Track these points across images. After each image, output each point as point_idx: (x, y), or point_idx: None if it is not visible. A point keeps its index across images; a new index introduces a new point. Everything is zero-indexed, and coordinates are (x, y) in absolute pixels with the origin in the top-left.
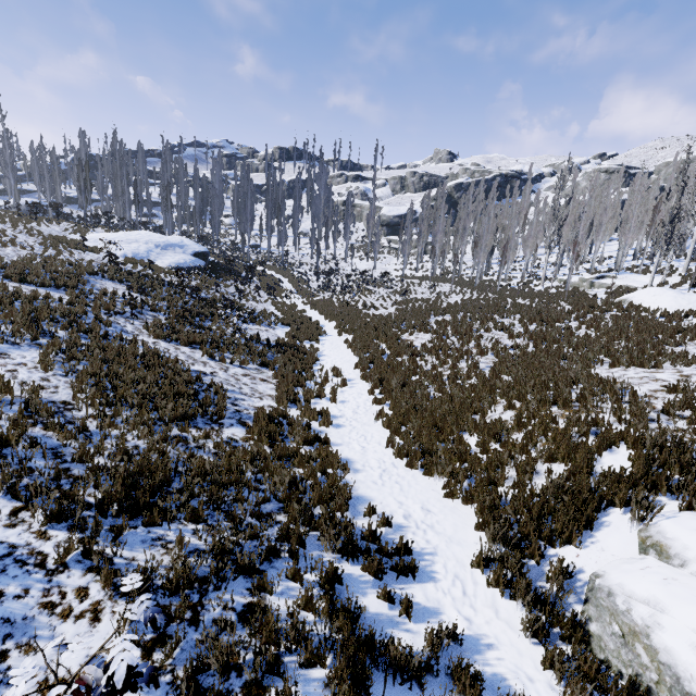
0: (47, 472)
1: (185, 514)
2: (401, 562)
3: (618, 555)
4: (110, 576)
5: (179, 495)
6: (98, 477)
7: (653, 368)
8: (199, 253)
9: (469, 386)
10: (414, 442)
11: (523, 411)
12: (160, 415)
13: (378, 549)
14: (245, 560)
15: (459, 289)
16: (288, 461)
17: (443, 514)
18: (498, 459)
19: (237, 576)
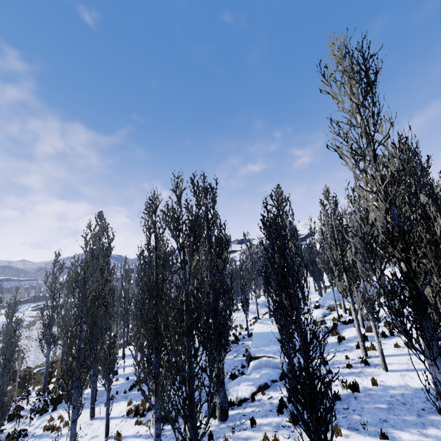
0: None
1: None
2: None
3: None
4: None
5: None
6: None
7: None
8: None
9: None
10: None
11: None
12: None
13: None
14: None
15: None
16: None
17: None
18: None
19: None
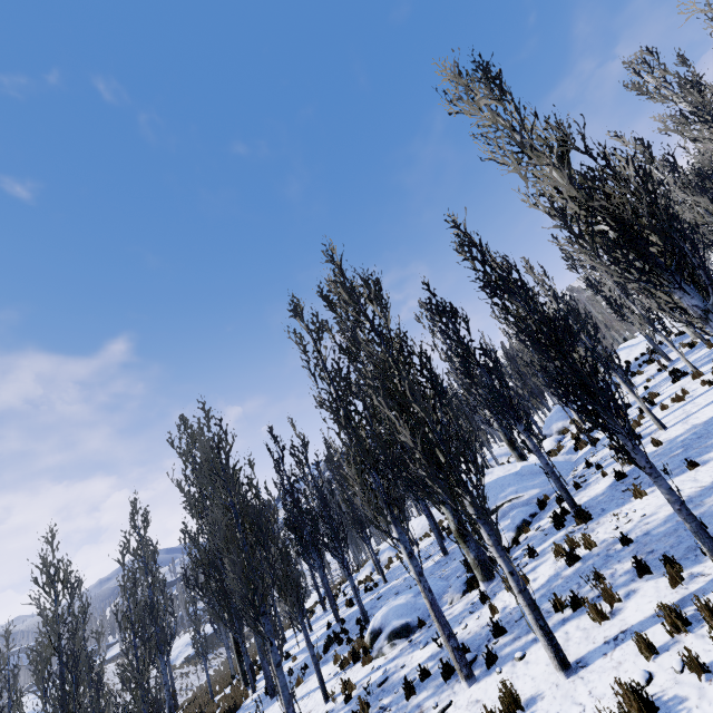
0: None
1: None
2: None
3: None
4: None
5: None
6: None
7: None
8: (209, 636)
9: None
10: None
11: None
12: None
13: None
14: None
15: None
16: None
17: None
18: None
19: None
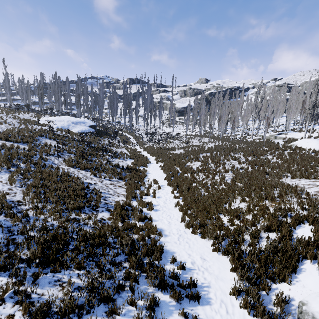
0: (3, 241)
1: (74, 265)
2: (191, 293)
3: (313, 290)
4: (26, 308)
5: (72, 252)
6: (29, 244)
7: (313, 179)
8: (92, 126)
9: (221, 189)
10: (195, 219)
11: (250, 203)
12: (66, 207)
13: (178, 284)
14: (104, 294)
15: (212, 140)
16: (131, 230)
17: (212, 261)
18: (239, 229)
19: (100, 304)
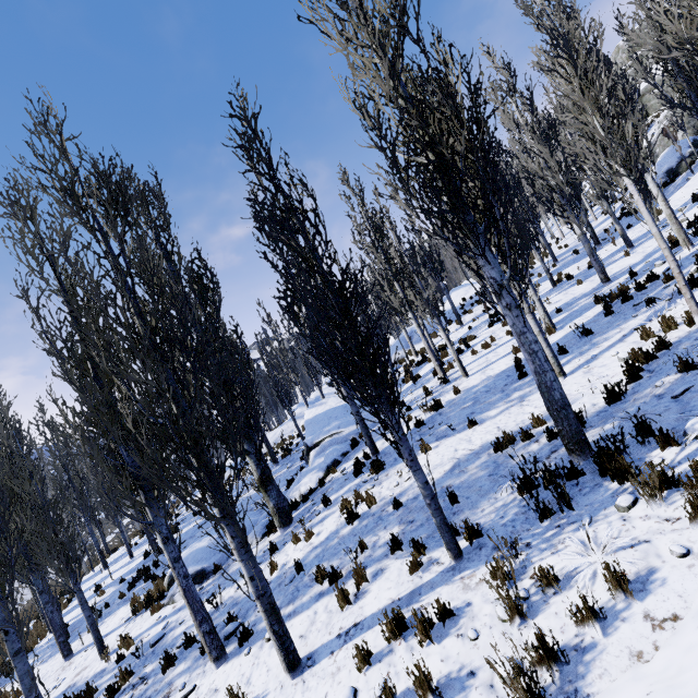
0: None
1: None
2: None
3: None
4: None
5: None
6: None
7: None
8: None
9: None
10: None
11: None
12: None
13: None
14: None
15: None
16: None
17: None
18: None
19: None
